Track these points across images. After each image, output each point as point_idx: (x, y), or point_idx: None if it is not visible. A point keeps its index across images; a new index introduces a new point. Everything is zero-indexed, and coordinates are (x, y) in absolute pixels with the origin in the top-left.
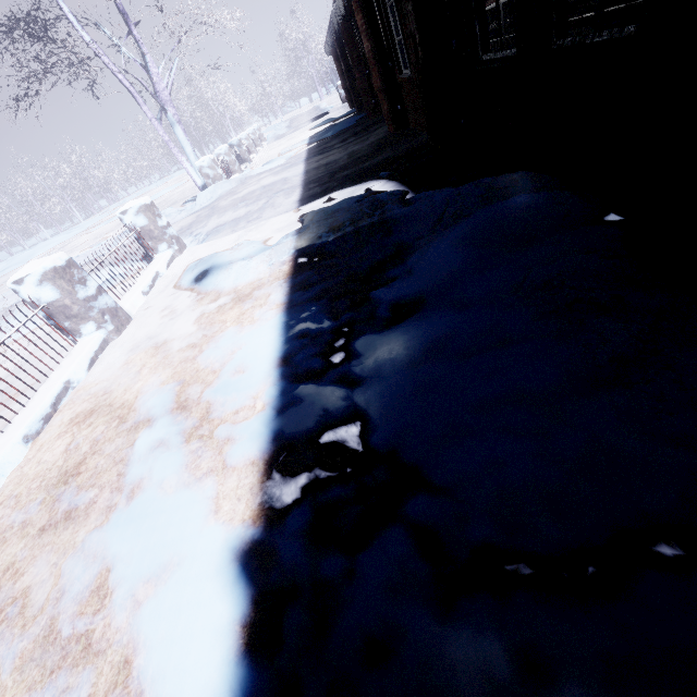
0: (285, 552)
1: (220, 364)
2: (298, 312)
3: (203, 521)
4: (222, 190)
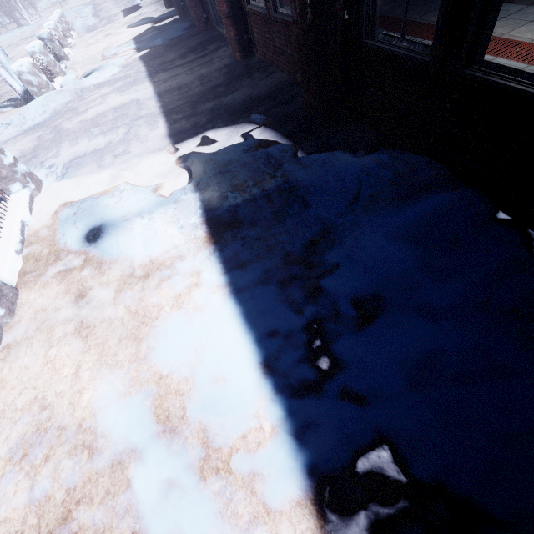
0: None
1: (188, 368)
2: (251, 300)
3: None
4: (56, 103)
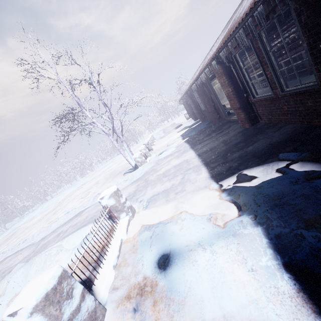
0: None
1: None
2: None
3: None
4: (147, 168)
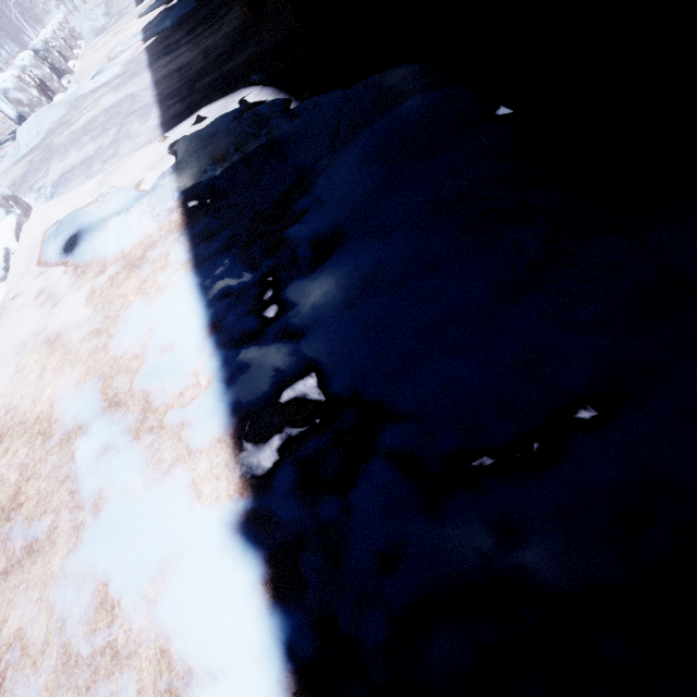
0: (283, 512)
1: (140, 346)
2: (210, 268)
3: (188, 509)
4: (49, 120)
